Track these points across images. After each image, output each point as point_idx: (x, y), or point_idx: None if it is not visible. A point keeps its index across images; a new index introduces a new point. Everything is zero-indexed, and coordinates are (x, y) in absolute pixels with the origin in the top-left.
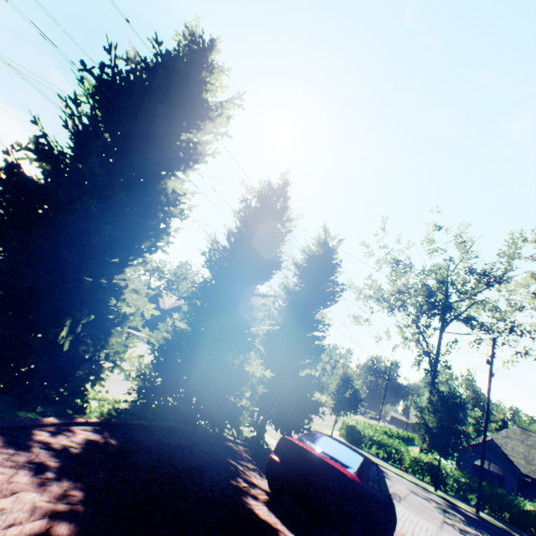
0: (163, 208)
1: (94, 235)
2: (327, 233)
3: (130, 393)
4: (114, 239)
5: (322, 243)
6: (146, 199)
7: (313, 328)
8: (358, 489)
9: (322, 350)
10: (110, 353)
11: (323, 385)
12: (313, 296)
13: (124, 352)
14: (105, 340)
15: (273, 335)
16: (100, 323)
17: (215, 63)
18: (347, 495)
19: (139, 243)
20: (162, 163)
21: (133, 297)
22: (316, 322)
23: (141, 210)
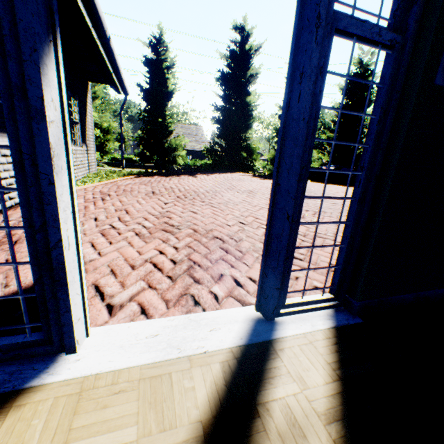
0: (252, 110)
1: (238, 129)
2: (362, 51)
3: (266, 175)
4: (243, 127)
5: (356, 63)
6: (247, 109)
7: (357, 125)
8: (330, 172)
9: (363, 136)
10: (255, 160)
11: (359, 154)
12: (352, 106)
13: (258, 159)
14: (252, 156)
15: (331, 138)
16: (249, 152)
17: (248, 30)
18: (324, 173)
19: (250, 125)
20: (246, 94)
21: (255, 143)
22: (358, 120)
23: (247, 115)
